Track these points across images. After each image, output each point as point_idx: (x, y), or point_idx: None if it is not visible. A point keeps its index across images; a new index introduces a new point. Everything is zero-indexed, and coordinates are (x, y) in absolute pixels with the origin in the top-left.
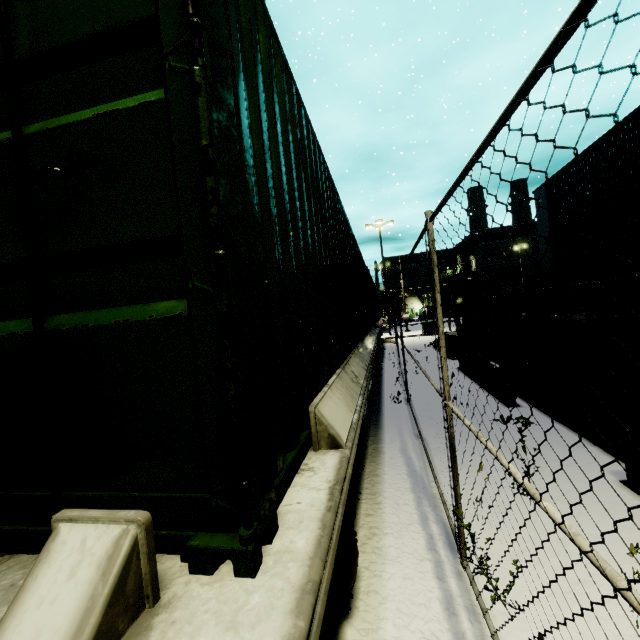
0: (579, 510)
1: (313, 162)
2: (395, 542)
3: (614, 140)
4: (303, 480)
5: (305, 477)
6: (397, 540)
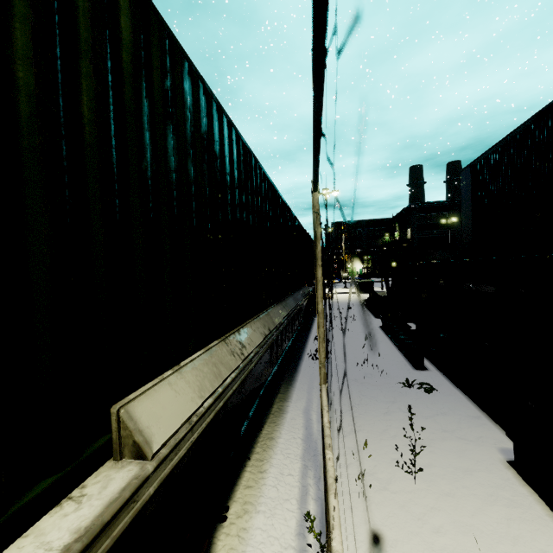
0: (462, 493)
1: (202, 120)
2: (265, 523)
3: (534, 127)
4: (49, 523)
5: (58, 516)
6: (267, 521)
